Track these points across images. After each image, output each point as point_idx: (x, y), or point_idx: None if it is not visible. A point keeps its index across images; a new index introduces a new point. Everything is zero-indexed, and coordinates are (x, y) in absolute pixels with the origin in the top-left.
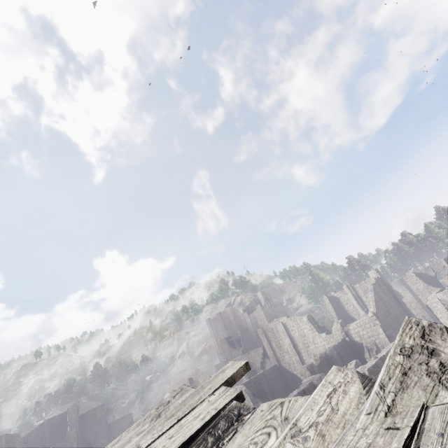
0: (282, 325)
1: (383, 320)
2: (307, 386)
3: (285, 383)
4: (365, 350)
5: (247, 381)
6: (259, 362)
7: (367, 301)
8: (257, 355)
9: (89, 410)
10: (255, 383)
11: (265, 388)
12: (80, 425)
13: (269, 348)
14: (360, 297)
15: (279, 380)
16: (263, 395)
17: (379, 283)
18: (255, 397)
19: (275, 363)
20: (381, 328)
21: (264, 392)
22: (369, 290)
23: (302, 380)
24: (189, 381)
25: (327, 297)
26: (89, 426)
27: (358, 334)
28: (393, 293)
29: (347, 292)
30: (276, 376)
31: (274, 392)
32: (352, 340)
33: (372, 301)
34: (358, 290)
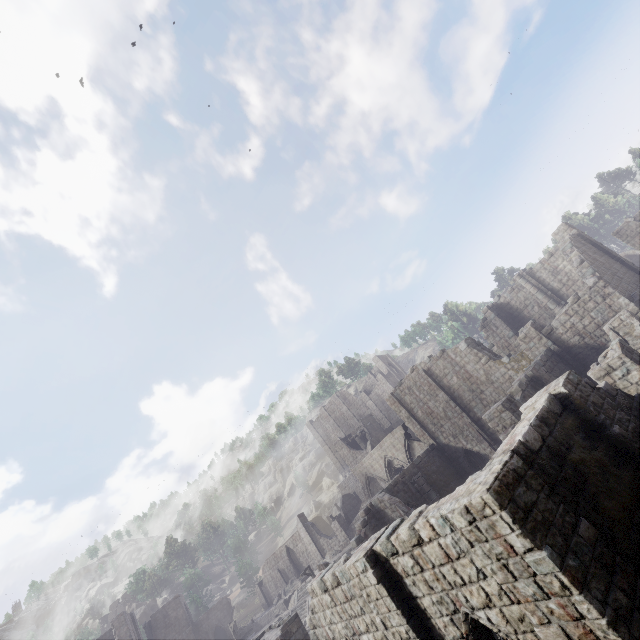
0: (425, 374)
1: (618, 285)
2: (545, 407)
3: (456, 470)
4: (612, 336)
5: (389, 485)
6: (402, 453)
7: (561, 287)
8: (396, 442)
9: (156, 612)
10: (405, 484)
11: (425, 488)
12: (150, 639)
13: (413, 421)
14: (547, 285)
15: (445, 468)
16: (424, 500)
17: (579, 241)
18: (411, 507)
19: (430, 443)
20: (623, 296)
21: (425, 494)
22: (569, 251)
23: (485, 454)
24: (299, 519)
25: (488, 309)
26: (161, 637)
27: (572, 330)
28: (610, 252)
29: (522, 287)
30: (438, 464)
31: (442, 489)
32: (564, 347)
33: (583, 263)
34: (540, 274)
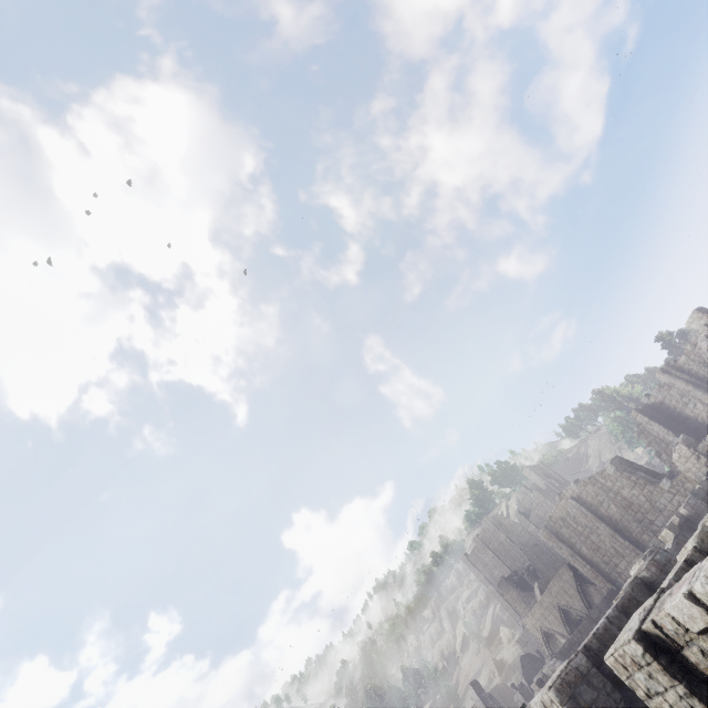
0: (575, 503)
1: None
2: (627, 594)
3: None
4: None
5: (563, 648)
6: (578, 600)
7: None
8: (566, 587)
9: None
10: None
11: None
12: None
13: (579, 560)
14: (702, 378)
15: None
16: None
17: None
18: None
19: (608, 588)
20: None
21: None
22: (705, 349)
23: None
24: (473, 688)
25: (638, 412)
26: None
27: None
28: None
29: (671, 383)
30: None
31: None
32: None
33: None
34: (689, 367)
